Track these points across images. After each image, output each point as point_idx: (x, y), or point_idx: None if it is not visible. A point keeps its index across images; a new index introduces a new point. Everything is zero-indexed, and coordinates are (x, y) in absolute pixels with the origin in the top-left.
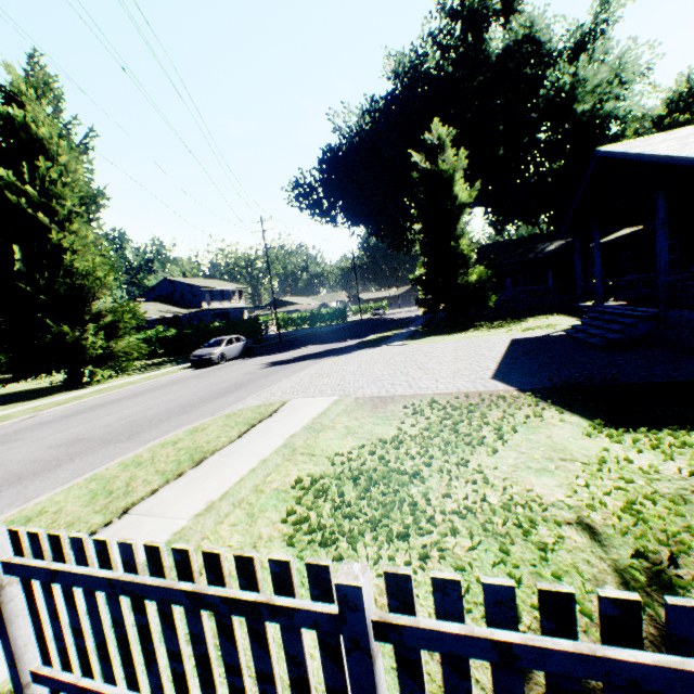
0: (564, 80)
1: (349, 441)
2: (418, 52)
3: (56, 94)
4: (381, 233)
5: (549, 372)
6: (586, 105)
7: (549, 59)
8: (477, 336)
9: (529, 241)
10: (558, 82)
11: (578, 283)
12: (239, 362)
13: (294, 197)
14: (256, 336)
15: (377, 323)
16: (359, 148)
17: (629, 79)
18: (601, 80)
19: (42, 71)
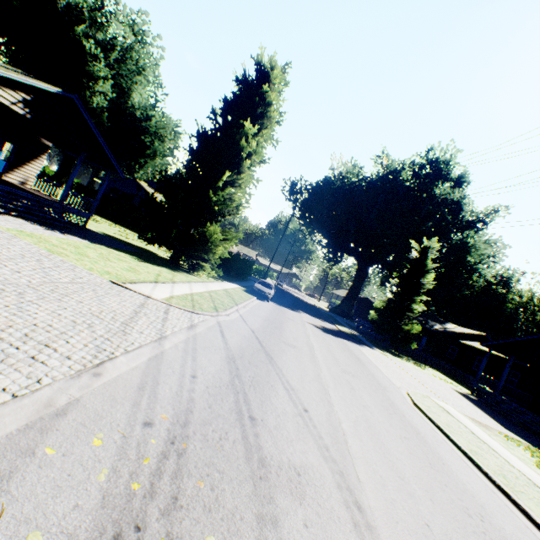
0: (470, 240)
1: (521, 454)
2: (403, 166)
3: (282, 91)
4: (331, 248)
5: (527, 438)
6: (473, 260)
7: (461, 219)
8: (422, 371)
9: (423, 314)
10: (467, 239)
11: (480, 372)
12: (281, 308)
13: (289, 190)
14: (248, 275)
15: (303, 302)
16: (348, 193)
17: (497, 262)
18: (486, 253)
19: (283, 73)
